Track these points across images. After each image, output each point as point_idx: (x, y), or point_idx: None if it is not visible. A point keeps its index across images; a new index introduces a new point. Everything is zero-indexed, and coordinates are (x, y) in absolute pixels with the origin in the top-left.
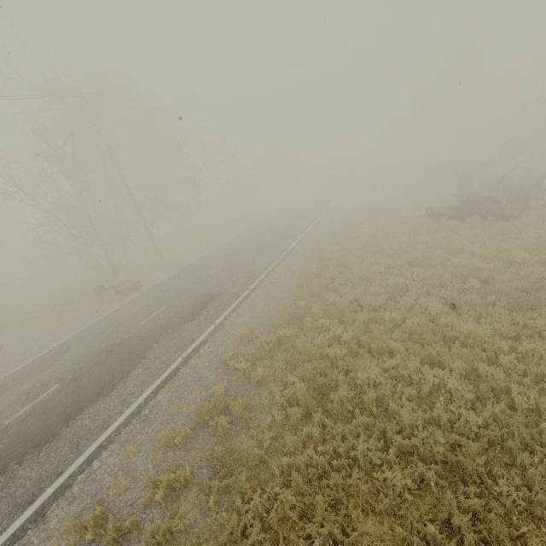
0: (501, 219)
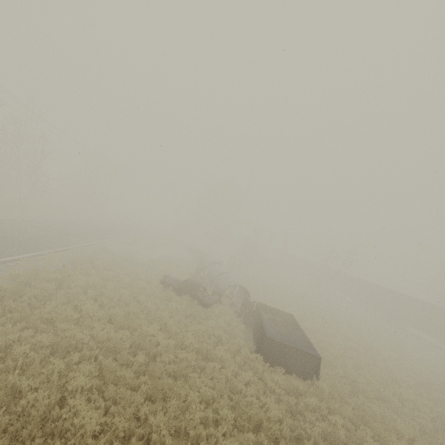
0: (201, 304)
